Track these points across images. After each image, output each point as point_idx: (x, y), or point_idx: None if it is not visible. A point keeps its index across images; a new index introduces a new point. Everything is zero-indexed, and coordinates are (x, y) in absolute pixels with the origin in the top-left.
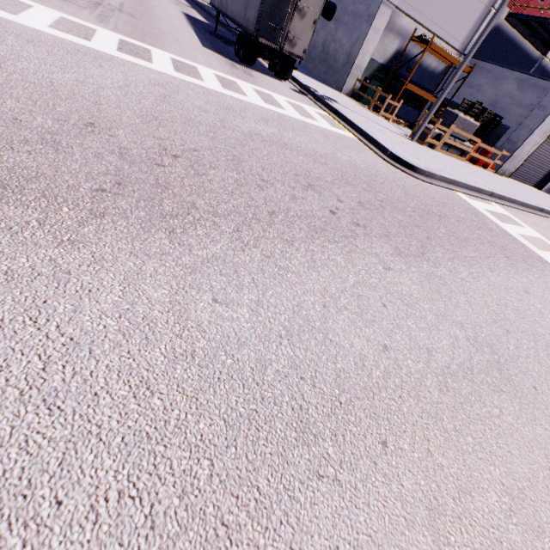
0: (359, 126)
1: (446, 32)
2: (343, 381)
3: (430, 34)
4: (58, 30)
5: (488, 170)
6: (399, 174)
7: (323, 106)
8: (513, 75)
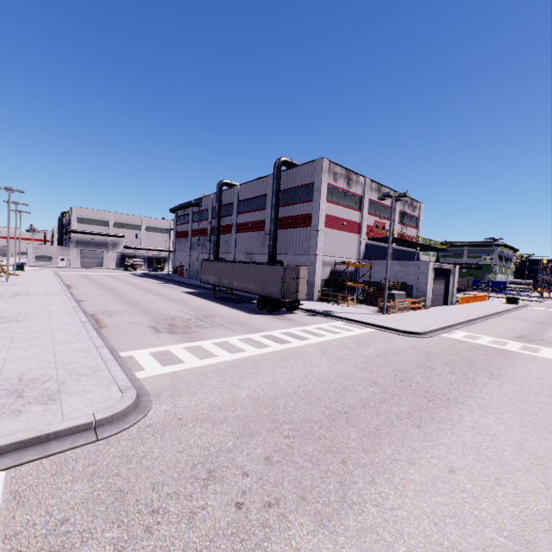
0: (369, 322)
1: (347, 254)
2: (547, 418)
3: (342, 258)
4: (260, 348)
5: (421, 309)
6: (419, 340)
7: (333, 317)
8: (394, 262)
